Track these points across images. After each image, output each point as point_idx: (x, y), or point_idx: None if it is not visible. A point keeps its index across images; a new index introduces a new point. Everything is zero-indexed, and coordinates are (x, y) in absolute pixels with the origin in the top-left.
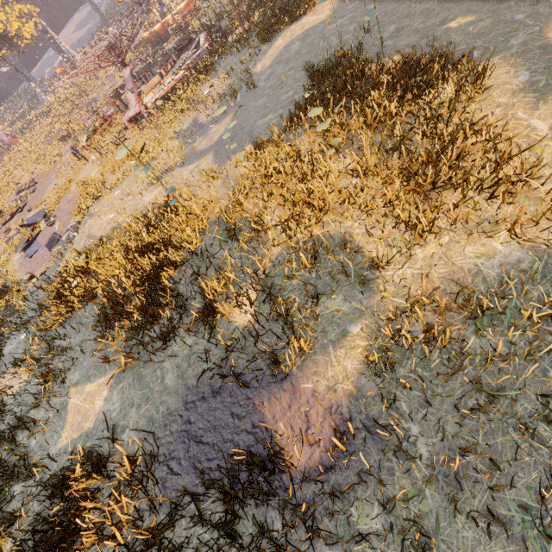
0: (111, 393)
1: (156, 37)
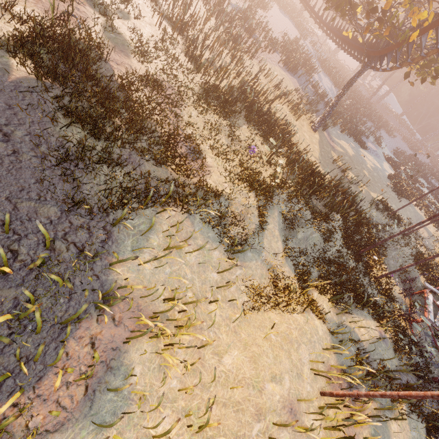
0: None
1: None
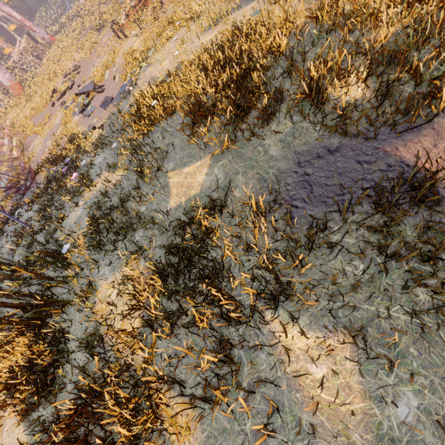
0: (212, 169)
1: None
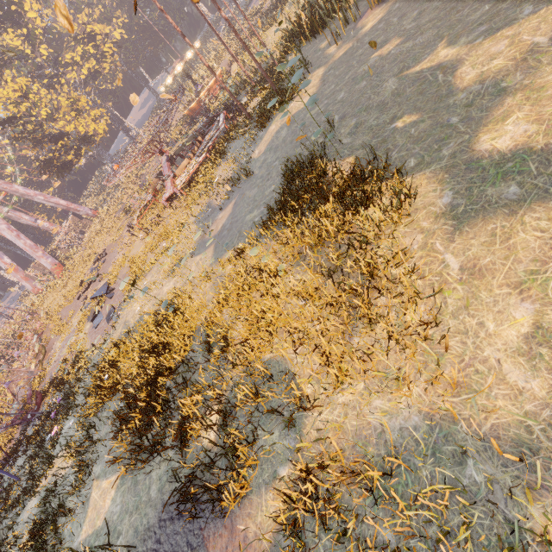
0: (117, 494)
1: (194, 112)
